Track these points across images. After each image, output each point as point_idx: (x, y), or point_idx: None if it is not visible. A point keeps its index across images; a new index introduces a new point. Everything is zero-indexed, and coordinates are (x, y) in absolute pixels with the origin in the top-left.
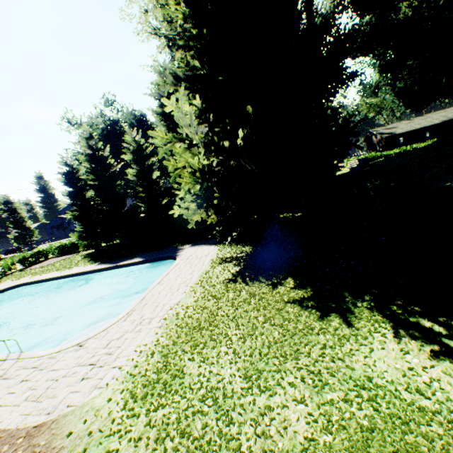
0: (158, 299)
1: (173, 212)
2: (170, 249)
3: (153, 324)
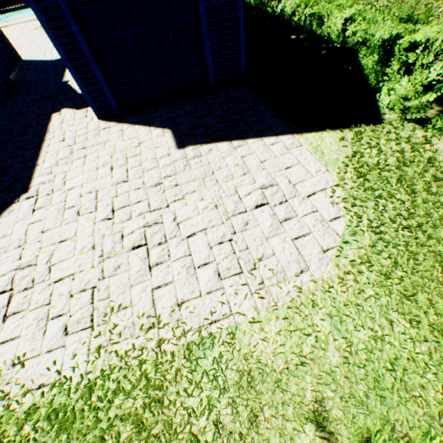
0: None
1: None
2: None
3: None
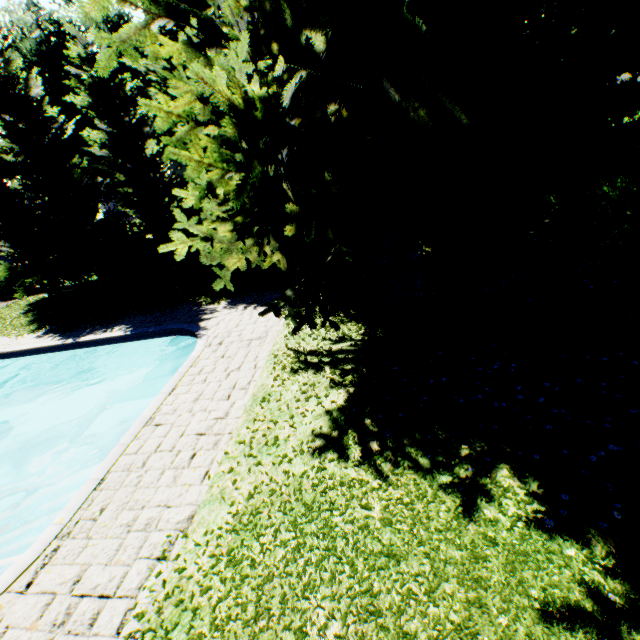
0: (136, 494)
1: (172, 248)
2: (186, 309)
3: (101, 639)
